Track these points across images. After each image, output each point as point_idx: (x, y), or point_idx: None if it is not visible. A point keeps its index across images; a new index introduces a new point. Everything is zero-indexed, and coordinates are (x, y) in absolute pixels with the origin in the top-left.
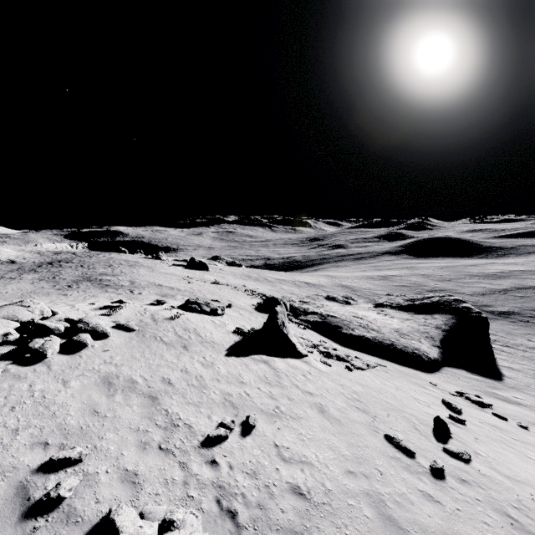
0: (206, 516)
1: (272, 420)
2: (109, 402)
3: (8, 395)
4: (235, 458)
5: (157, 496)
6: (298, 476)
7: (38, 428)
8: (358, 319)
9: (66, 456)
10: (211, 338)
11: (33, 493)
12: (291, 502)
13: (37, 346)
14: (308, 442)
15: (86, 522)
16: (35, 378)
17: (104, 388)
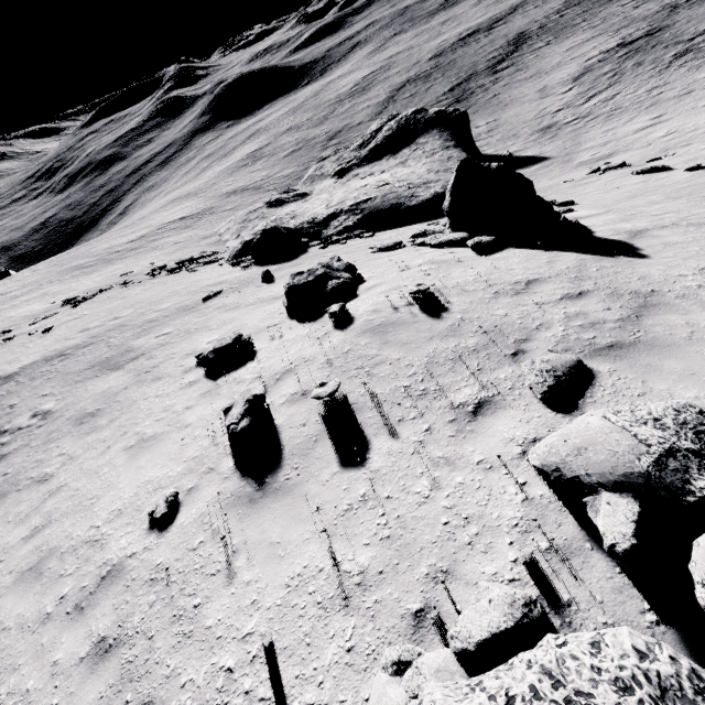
0: None
1: None
2: None
3: None
4: None
5: None
6: None
7: None
8: (390, 186)
9: None
10: (547, 269)
11: None
12: None
13: None
14: None
15: None
16: None
17: None
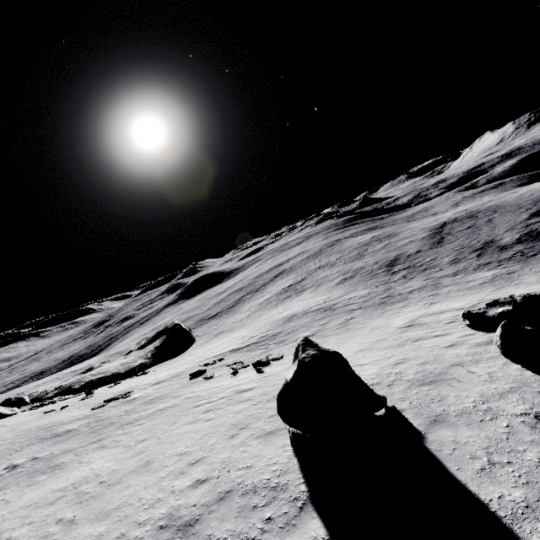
0: None
1: None
2: None
3: None
4: None
5: None
6: None
7: None
8: (93, 373)
9: None
10: None
11: None
12: None
13: None
14: None
15: None
16: None
17: None
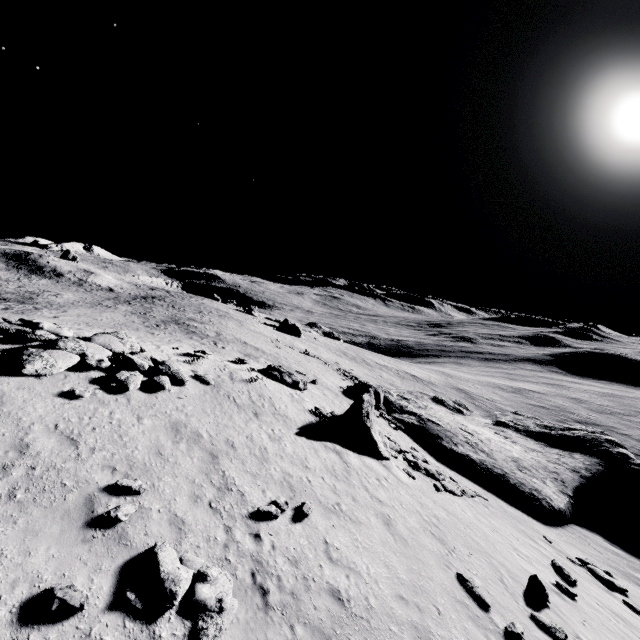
0: (239, 583)
1: (329, 515)
2: (174, 448)
3: (92, 417)
4: (280, 540)
5: (198, 549)
6: (341, 581)
7: (110, 453)
8: (466, 434)
9: (129, 484)
10: (285, 411)
11: (97, 507)
12: (326, 603)
13: (123, 378)
14: (363, 551)
15: (134, 548)
16: (116, 407)
17: (172, 433)
